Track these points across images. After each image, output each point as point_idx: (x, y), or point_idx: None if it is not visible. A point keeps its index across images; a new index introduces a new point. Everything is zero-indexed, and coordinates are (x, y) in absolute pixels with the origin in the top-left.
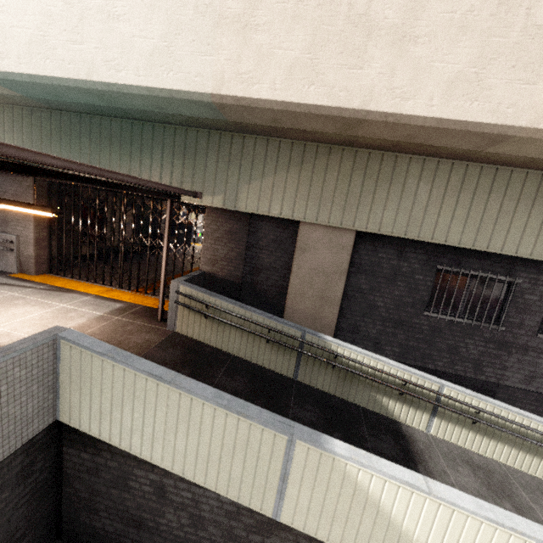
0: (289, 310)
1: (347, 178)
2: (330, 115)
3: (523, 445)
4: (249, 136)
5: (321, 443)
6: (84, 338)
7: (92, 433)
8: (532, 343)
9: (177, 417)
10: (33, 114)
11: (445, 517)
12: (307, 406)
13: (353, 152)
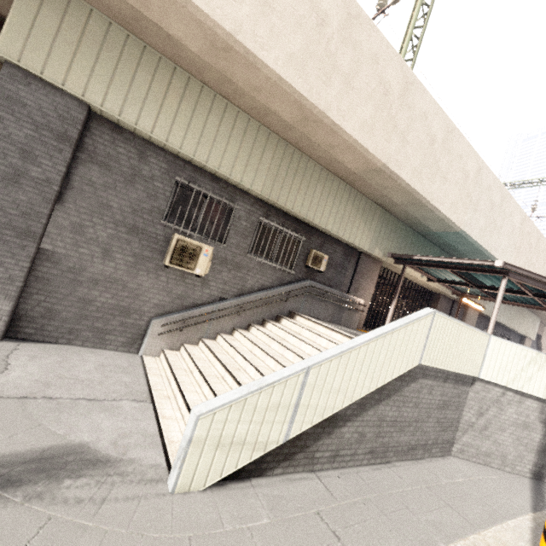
0: None
1: None
2: None
3: None
4: None
5: None
6: None
7: None
8: None
9: None
10: (406, 230)
11: None
12: None
13: None
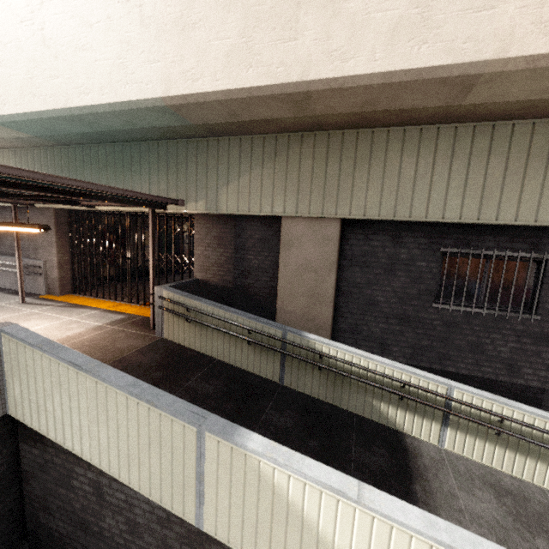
0: (281, 311)
1: (323, 164)
2: (273, 95)
3: None
4: (223, 138)
5: (232, 436)
6: (24, 331)
7: (34, 427)
8: None
9: (97, 407)
10: (48, 153)
11: (383, 535)
12: (286, 412)
13: (325, 136)
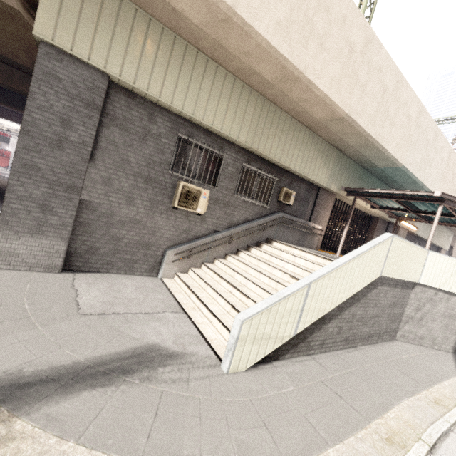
0: None
1: None
2: None
3: None
4: None
5: None
6: None
7: None
8: None
9: None
10: (355, 167)
11: None
12: None
13: None
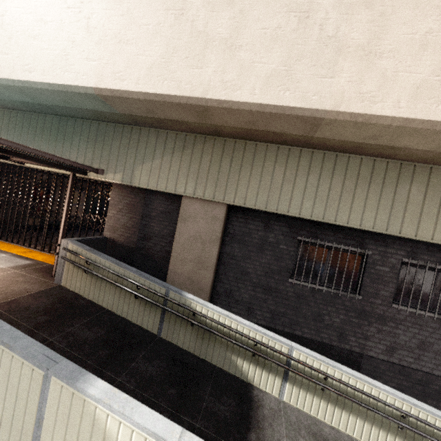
0: (171, 272)
1: (218, 161)
2: (181, 103)
3: (375, 419)
4: (145, 128)
5: (77, 381)
6: None
7: None
8: (389, 313)
9: None
10: None
11: None
12: (156, 361)
13: (222, 141)
